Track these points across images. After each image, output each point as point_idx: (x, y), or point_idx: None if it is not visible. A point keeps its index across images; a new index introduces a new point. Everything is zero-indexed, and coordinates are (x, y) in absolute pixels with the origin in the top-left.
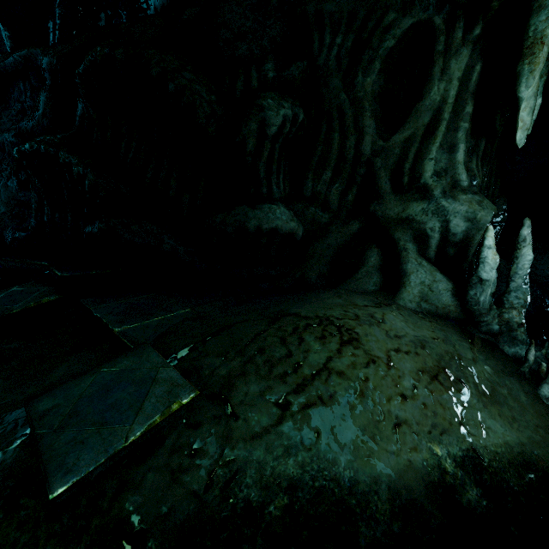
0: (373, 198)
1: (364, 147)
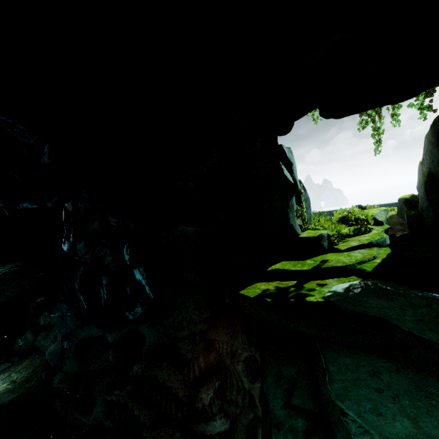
0: (255, 405)
1: (245, 387)
